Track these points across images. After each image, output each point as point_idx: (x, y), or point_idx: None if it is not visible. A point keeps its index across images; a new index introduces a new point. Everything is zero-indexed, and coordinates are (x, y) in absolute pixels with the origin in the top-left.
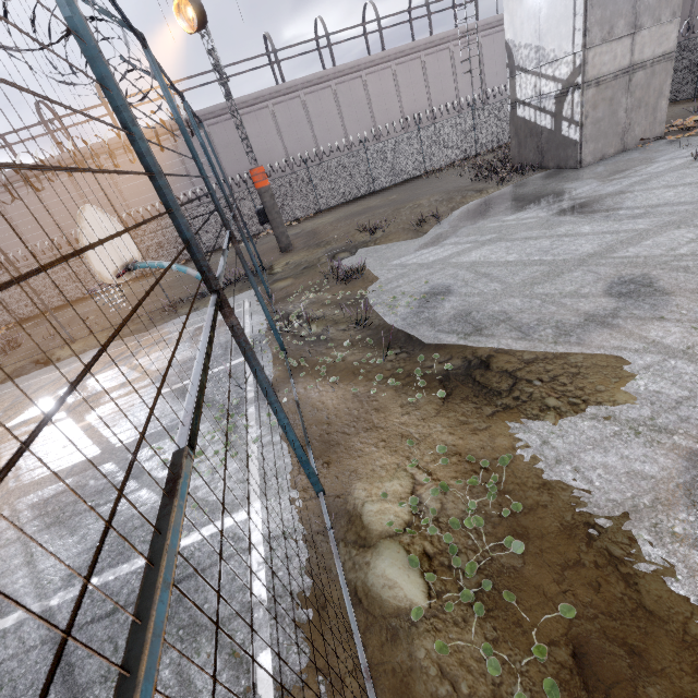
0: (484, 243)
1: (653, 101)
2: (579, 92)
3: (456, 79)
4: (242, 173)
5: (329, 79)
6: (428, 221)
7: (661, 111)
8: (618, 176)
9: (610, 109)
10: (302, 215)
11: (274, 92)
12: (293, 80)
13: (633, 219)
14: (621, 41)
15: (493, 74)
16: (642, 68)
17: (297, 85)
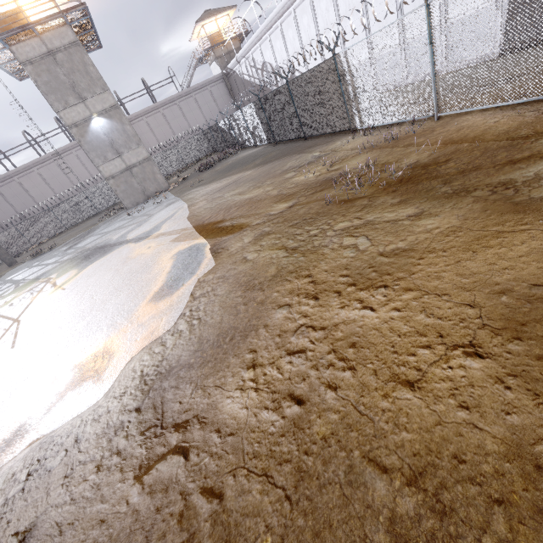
0: (31, 268)
1: (152, 177)
2: (107, 182)
3: (154, 134)
4: (29, 210)
5: (70, 149)
6: (53, 248)
7: (160, 179)
8: (113, 222)
9: (128, 185)
10: (56, 233)
11: (35, 162)
12: (46, 154)
13: (60, 256)
14: (115, 160)
15: (178, 127)
16: (135, 166)
17: (49, 156)
